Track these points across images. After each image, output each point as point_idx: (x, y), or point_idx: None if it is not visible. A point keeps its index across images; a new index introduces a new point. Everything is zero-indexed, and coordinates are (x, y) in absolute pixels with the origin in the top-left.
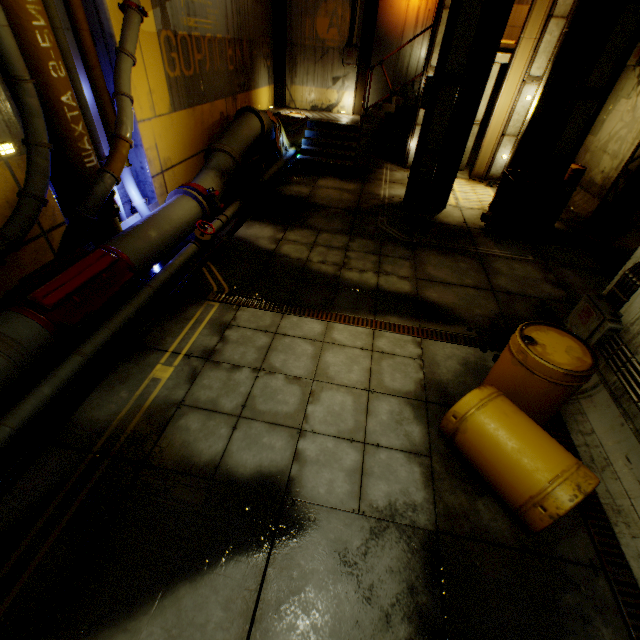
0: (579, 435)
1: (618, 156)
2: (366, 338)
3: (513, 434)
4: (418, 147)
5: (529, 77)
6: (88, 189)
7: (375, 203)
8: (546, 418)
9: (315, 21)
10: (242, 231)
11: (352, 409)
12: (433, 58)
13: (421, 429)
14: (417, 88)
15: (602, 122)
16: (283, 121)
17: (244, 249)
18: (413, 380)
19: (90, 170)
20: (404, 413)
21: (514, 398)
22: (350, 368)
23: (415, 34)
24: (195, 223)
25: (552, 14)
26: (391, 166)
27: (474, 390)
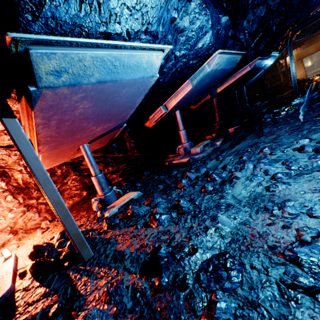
0: None
1: None
2: None
3: None
4: None
5: None
6: None
7: None
8: None
9: None
10: None
11: None
12: None
13: None
14: None
15: None
16: None
17: None
18: None
19: None
20: None
21: None
22: None
23: None
24: None
25: None
26: None
27: None
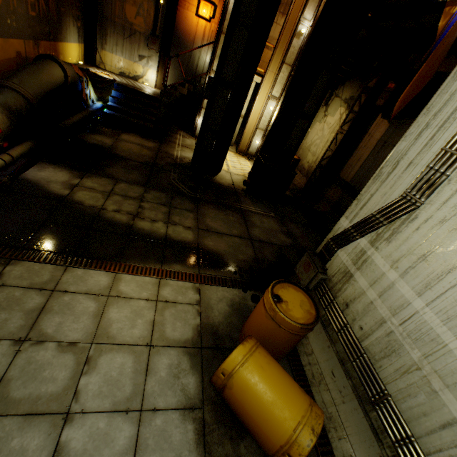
0: (305, 356)
1: (316, 155)
2: (152, 288)
3: (268, 387)
4: (202, 126)
5: (272, 95)
6: None
7: (169, 161)
8: (287, 353)
9: (124, 5)
10: (31, 172)
11: (132, 371)
12: (214, 65)
13: (196, 379)
14: (203, 82)
15: (308, 133)
16: (92, 77)
17: (30, 192)
18: (191, 327)
19: None
20: (182, 364)
21: (267, 343)
22: (134, 323)
23: (203, 44)
24: None
25: (284, 61)
26: (184, 133)
27: (239, 346)
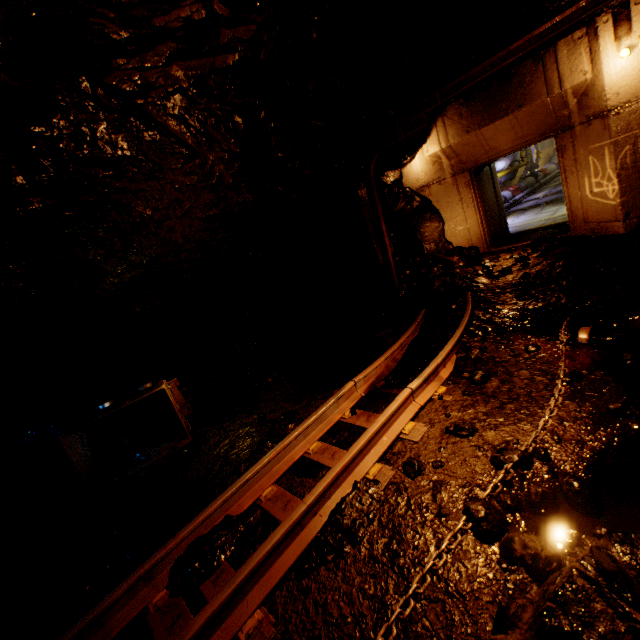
0: None
1: None
2: None
3: None
4: None
5: None
6: (532, 165)
7: None
8: None
9: None
10: None
11: None
12: None
13: None
14: None
15: None
16: None
17: None
18: None
19: (532, 160)
20: None
21: None
22: None
23: None
24: (555, 169)
25: None
26: None
27: None
